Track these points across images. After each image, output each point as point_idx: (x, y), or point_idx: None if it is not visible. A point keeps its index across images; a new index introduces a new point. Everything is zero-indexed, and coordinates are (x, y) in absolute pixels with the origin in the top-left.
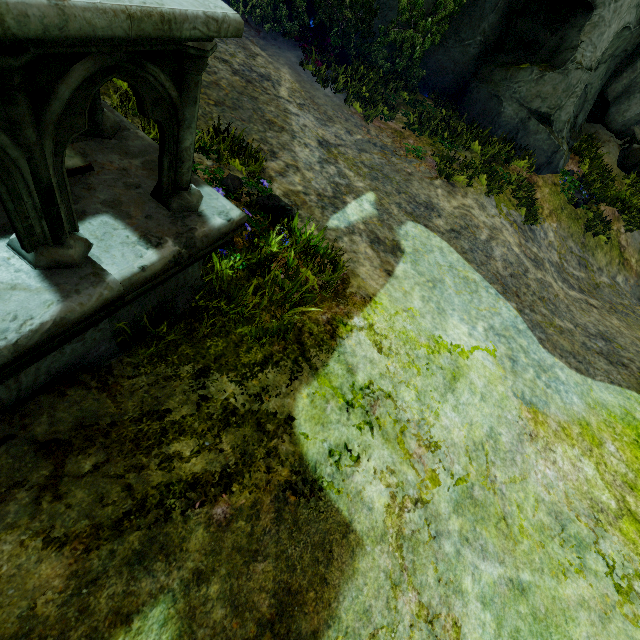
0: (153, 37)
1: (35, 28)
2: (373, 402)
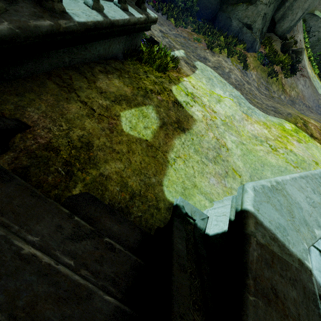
0: None
1: None
2: (194, 97)
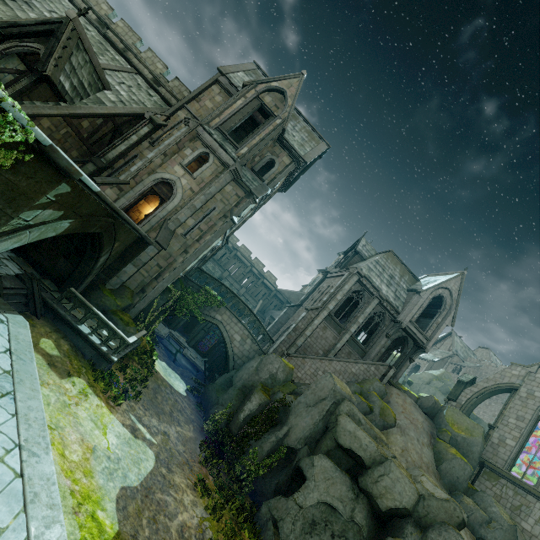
0: (123, 337)
1: (117, 332)
2: (85, 395)
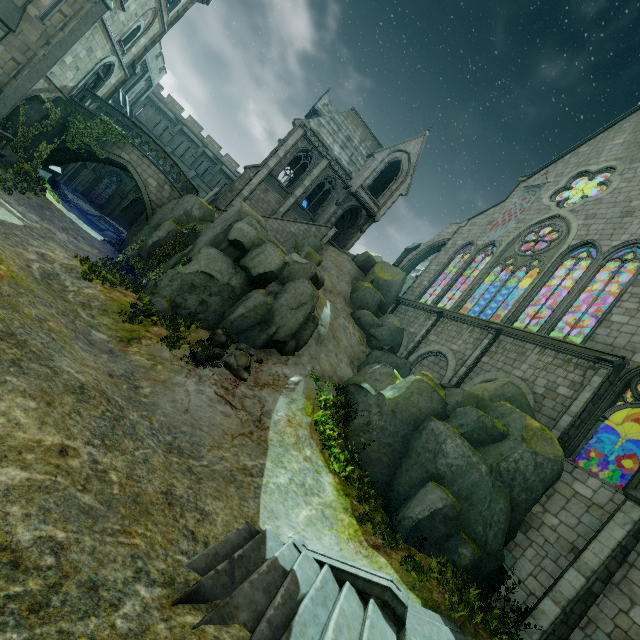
0: None
1: None
2: None
